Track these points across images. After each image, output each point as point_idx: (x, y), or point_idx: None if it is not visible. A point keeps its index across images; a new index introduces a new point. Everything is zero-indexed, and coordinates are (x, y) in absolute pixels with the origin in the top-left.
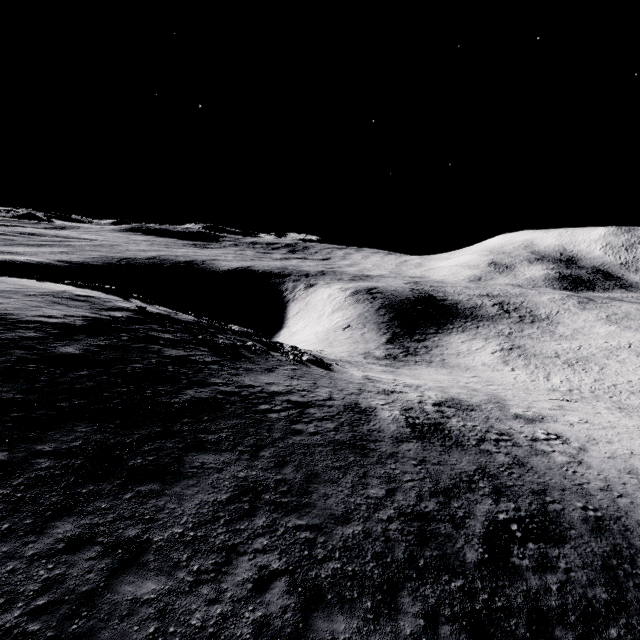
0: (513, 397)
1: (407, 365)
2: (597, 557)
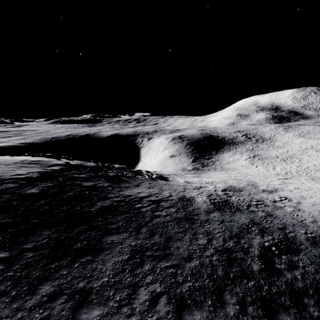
0: (259, 181)
1: (204, 172)
2: (317, 257)
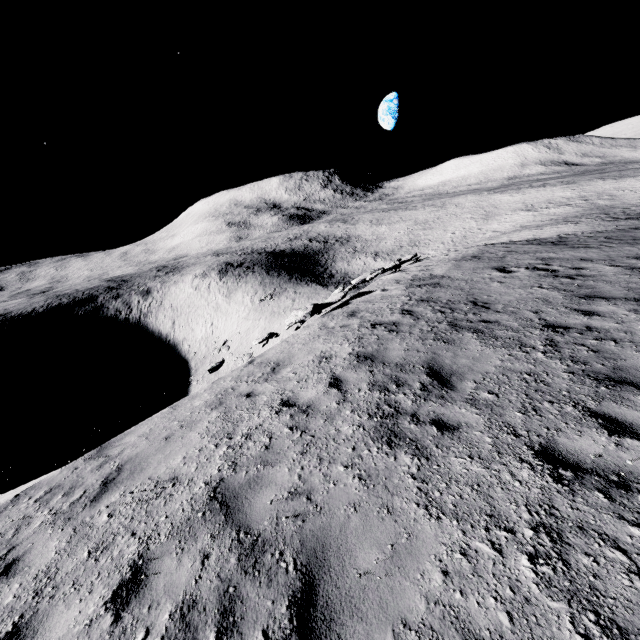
0: None
1: None
2: None
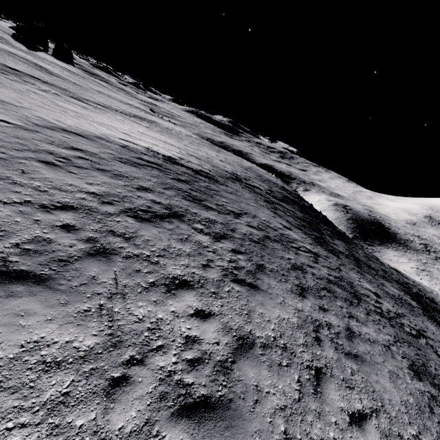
0: None
1: None
2: None
